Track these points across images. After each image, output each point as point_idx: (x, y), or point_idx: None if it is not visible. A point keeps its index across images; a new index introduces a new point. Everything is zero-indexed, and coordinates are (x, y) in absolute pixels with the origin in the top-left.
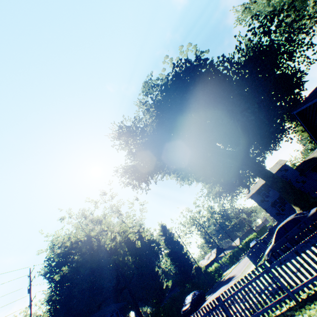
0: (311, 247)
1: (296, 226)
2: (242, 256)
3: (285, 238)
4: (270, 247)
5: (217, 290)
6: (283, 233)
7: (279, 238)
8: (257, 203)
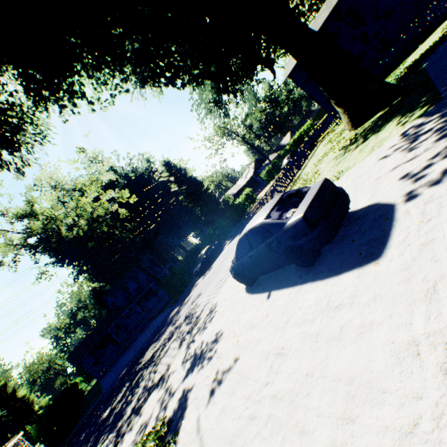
0: (279, 293)
1: (264, 243)
2: None
3: (248, 260)
4: (232, 265)
5: (234, 238)
6: (247, 249)
7: (241, 256)
8: (300, 88)
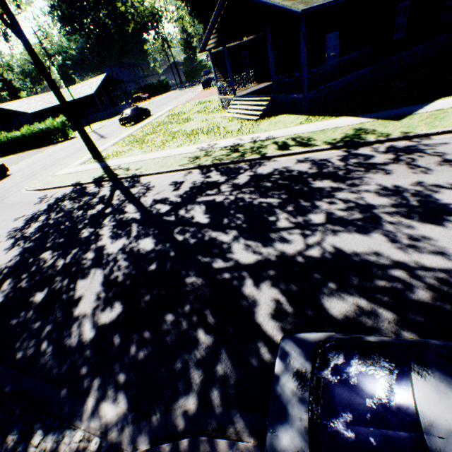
0: None
1: None
2: None
3: None
4: None
5: None
6: None
7: None
8: None
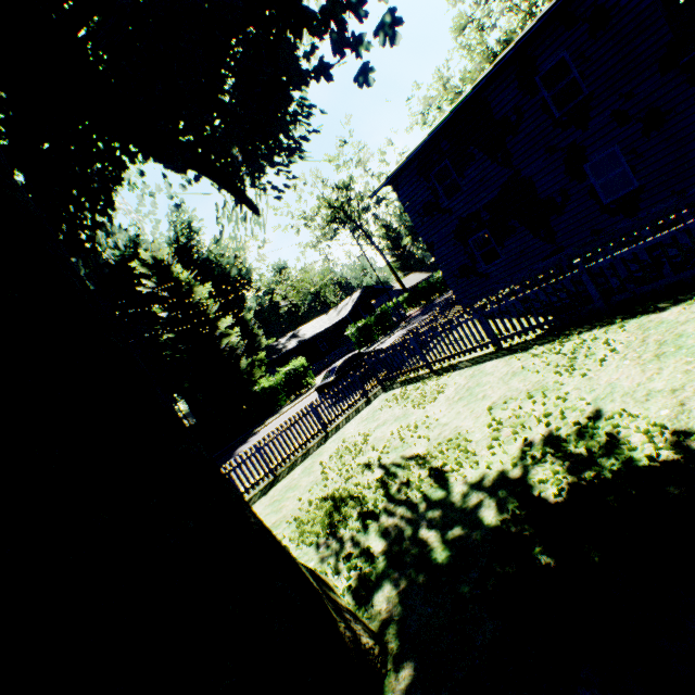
0: None
1: None
2: (417, 312)
3: None
4: None
5: None
6: None
7: None
8: (411, 218)
